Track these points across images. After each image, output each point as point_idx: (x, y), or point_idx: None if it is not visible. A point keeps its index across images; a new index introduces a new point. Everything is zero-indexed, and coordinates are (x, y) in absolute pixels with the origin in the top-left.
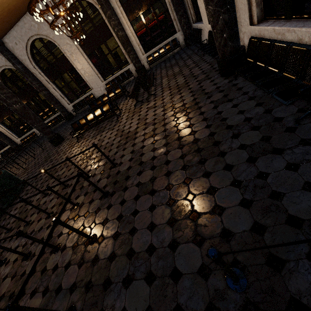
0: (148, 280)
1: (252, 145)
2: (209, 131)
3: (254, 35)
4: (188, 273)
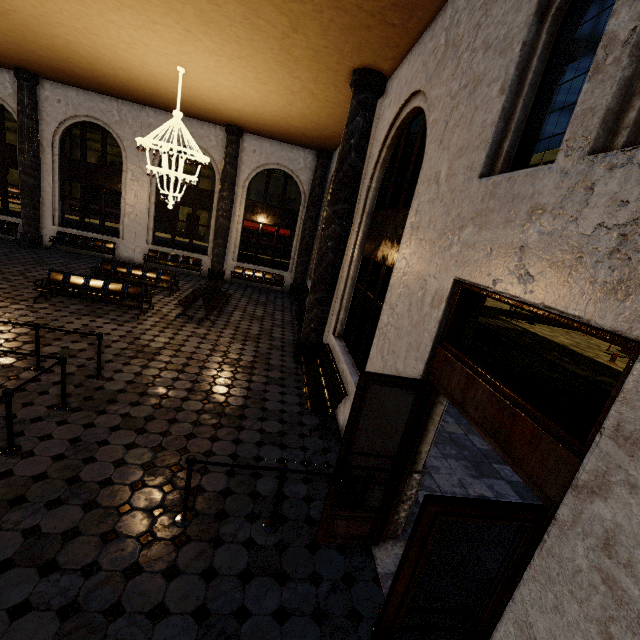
0: (87, 507)
1: (270, 433)
2: (244, 403)
3: (331, 344)
4: (141, 509)
